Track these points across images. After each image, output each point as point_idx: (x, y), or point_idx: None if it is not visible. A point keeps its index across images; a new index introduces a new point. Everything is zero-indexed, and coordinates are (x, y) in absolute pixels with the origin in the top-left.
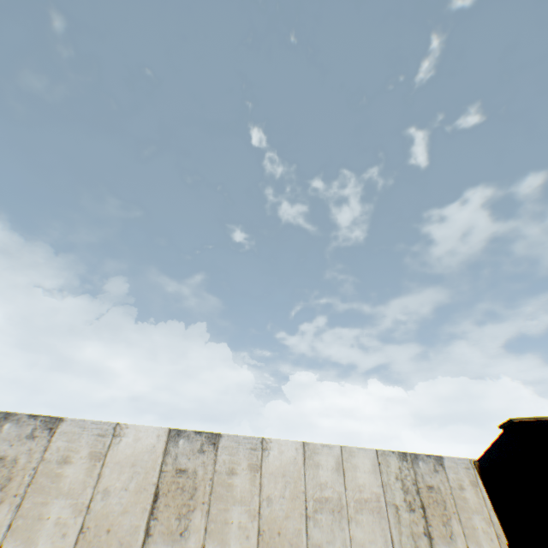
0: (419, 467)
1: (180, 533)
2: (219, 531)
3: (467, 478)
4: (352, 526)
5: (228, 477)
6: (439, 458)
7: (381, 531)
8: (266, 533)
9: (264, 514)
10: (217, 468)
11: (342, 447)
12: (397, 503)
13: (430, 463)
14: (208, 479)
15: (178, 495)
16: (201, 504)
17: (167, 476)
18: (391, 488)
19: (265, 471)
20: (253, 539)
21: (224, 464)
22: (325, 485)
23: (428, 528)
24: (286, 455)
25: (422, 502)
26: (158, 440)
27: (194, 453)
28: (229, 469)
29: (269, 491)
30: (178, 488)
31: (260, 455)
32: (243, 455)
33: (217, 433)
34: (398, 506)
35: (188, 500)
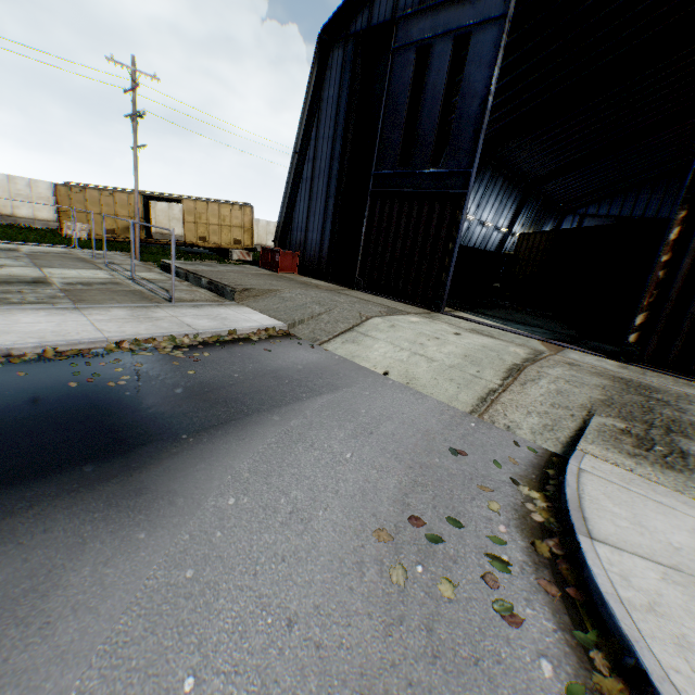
0: None
1: None
2: None
3: None
4: (36, 204)
5: None
6: None
7: (50, 207)
8: None
9: None
10: None
11: (33, 179)
12: None
13: None
14: None
15: None
16: None
17: None
18: None
19: None
20: None
21: None
22: (22, 190)
23: None
24: None
25: None
26: None
27: None
28: None
29: None
30: None
31: None
32: None
33: None
34: None
35: None
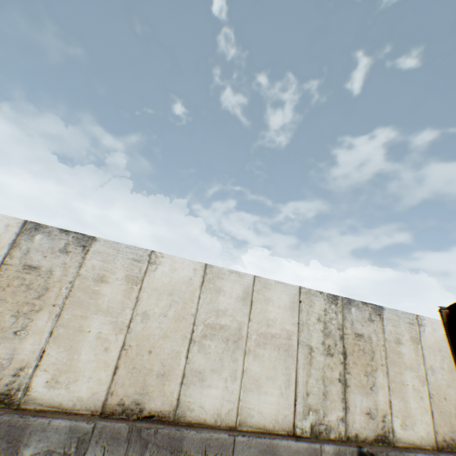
0: (351, 313)
1: (15, 332)
2: (69, 338)
3: (408, 334)
4: (248, 359)
5: (95, 284)
6: (378, 309)
7: (284, 370)
8: (133, 349)
9: (134, 330)
10: (81, 273)
11: (256, 278)
12: (313, 345)
13: (365, 312)
14: (67, 282)
15: (21, 293)
16: (51, 307)
17: (11, 270)
18: (309, 329)
19: (147, 286)
20: (114, 353)
21: (93, 270)
22: (224, 312)
23: (345, 376)
24: (179, 274)
25: (345, 349)
26: (7, 231)
27: (54, 252)
28: (99, 277)
29: (147, 307)
30: (23, 285)
31: (144, 268)
32: (121, 265)
33: (90, 236)
34: (313, 348)
35: (35, 300)
